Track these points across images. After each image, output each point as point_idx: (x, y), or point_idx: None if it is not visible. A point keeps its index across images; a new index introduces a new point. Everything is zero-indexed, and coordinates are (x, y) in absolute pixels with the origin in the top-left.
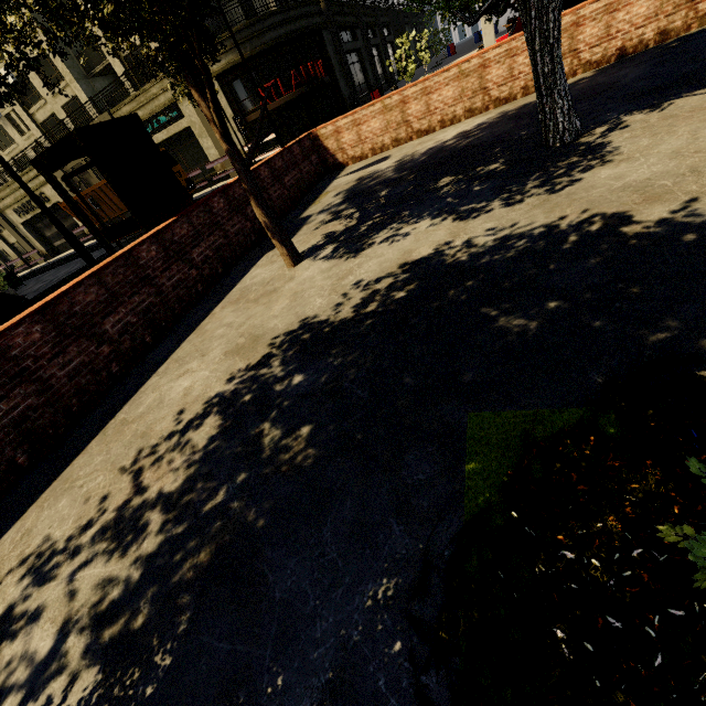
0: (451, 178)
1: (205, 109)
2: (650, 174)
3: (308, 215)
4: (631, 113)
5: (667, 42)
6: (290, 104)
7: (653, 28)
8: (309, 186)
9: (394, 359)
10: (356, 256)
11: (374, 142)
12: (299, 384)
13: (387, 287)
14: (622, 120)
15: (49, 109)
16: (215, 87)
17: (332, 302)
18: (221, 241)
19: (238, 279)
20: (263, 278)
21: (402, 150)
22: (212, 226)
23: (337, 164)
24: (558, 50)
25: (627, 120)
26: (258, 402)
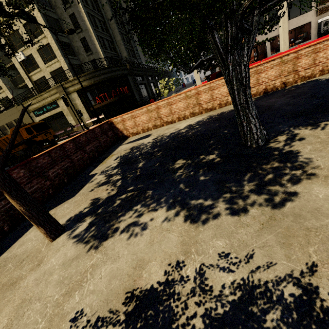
0: (183, 161)
1: None
2: None
3: (94, 173)
4: (298, 127)
5: (287, 87)
6: (112, 103)
7: (279, 81)
8: (105, 149)
9: None
10: (98, 247)
11: (143, 126)
12: None
13: None
14: (295, 132)
15: None
16: (76, 95)
17: None
18: None
19: (13, 241)
20: (25, 249)
21: (157, 131)
22: None
23: (123, 136)
24: (249, 89)
25: (299, 133)
26: None
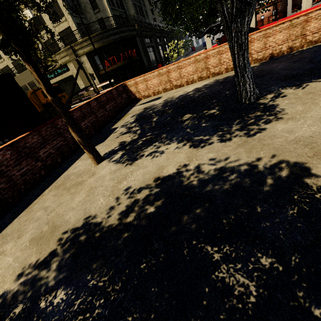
0: (190, 115)
1: (35, 76)
2: (311, 133)
3: (116, 127)
4: (285, 88)
5: (293, 52)
6: (120, 67)
7: (286, 45)
8: (120, 109)
9: (134, 296)
10: (132, 164)
11: (154, 89)
12: (58, 305)
13: (144, 198)
14: (281, 92)
15: (5, 63)
16: (85, 58)
17: (108, 204)
18: (61, 143)
19: (67, 167)
20: (79, 170)
21: (167, 94)
22: (56, 135)
23: (136, 99)
24: (247, 54)
25: (284, 92)
26: (22, 320)
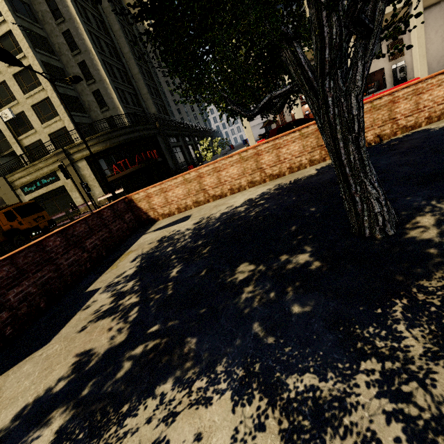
0: (250, 266)
1: None
2: None
3: (94, 289)
4: None
5: (385, 141)
6: (135, 172)
7: (372, 133)
8: (119, 242)
9: None
10: None
11: (179, 203)
12: None
13: None
14: None
15: None
16: (84, 163)
17: None
18: None
19: None
20: None
21: (201, 211)
22: None
23: (149, 219)
24: (364, 138)
25: None
26: None
